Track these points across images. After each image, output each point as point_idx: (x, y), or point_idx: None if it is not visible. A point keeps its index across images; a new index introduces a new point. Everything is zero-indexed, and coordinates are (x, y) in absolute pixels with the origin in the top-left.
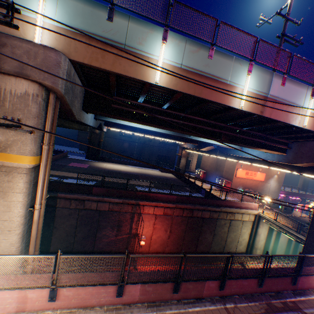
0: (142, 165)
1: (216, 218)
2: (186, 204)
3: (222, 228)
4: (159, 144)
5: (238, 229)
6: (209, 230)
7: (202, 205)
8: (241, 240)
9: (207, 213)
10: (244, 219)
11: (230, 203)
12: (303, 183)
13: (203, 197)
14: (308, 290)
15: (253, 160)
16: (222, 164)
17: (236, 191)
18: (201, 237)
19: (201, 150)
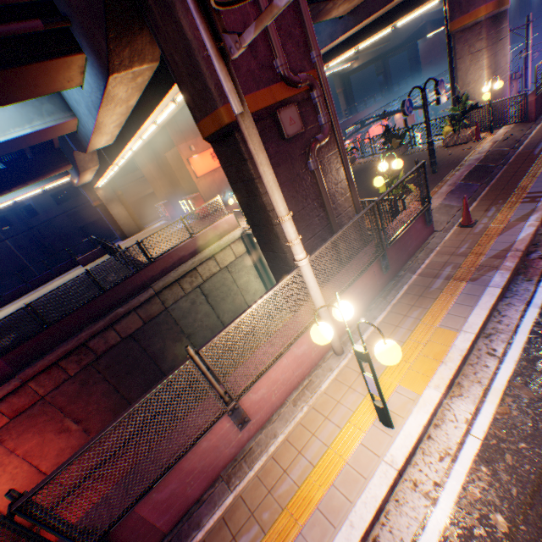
0: (38, 283)
1: (165, 310)
2: (50, 353)
3: (197, 314)
4: (62, 208)
5: (232, 287)
6: (172, 339)
7: (105, 315)
8: (253, 297)
9: (132, 319)
10: (227, 262)
11: (171, 258)
12: (348, 102)
13: (90, 299)
14: (214, 489)
15: (129, 129)
16: (170, 168)
17: (224, 202)
18: (166, 363)
19: (99, 171)
